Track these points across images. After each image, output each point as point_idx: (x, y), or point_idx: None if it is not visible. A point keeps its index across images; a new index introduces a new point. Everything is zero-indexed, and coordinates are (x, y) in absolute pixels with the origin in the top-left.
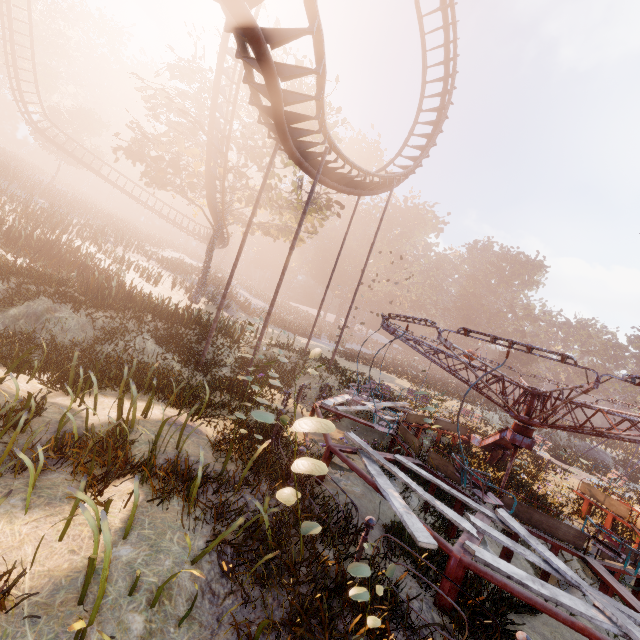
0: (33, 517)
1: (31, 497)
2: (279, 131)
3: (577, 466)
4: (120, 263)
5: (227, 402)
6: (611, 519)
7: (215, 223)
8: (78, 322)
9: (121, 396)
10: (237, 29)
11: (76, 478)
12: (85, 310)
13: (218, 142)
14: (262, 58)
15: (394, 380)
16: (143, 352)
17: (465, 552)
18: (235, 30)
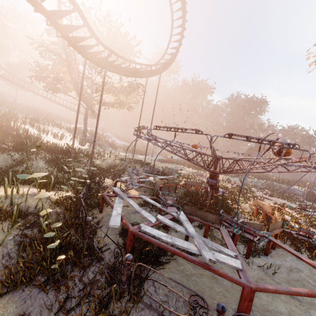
0: None
1: None
2: (74, 48)
3: (277, 197)
4: (42, 132)
5: (71, 184)
6: (265, 214)
7: (86, 105)
8: (3, 158)
9: (11, 186)
10: None
11: None
12: (8, 152)
13: (72, 63)
14: (38, 8)
15: (185, 169)
16: (37, 168)
17: (138, 228)
18: None
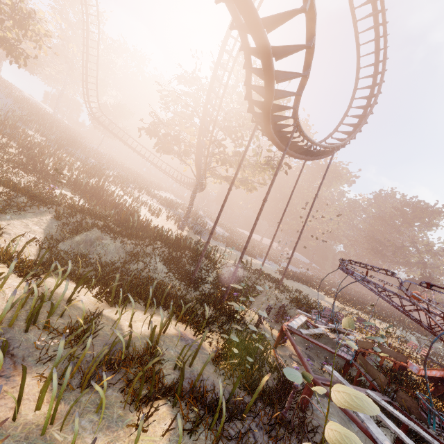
0: (98, 443)
1: (95, 418)
2: (265, 118)
3: None
4: (136, 201)
5: (216, 318)
6: None
7: (198, 176)
8: (115, 247)
9: (146, 311)
10: (249, 48)
11: (125, 397)
12: (120, 238)
13: (207, 124)
14: (268, 67)
15: (324, 297)
16: (155, 271)
17: None
18: (248, 49)
